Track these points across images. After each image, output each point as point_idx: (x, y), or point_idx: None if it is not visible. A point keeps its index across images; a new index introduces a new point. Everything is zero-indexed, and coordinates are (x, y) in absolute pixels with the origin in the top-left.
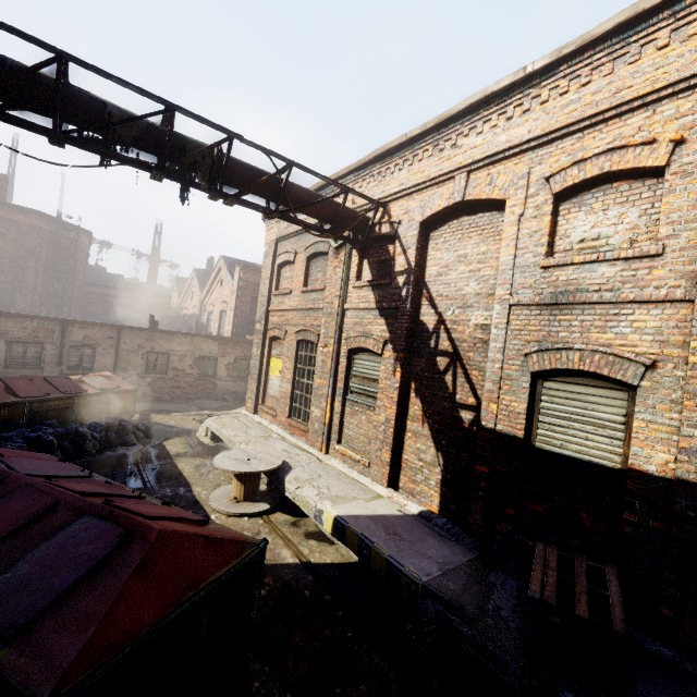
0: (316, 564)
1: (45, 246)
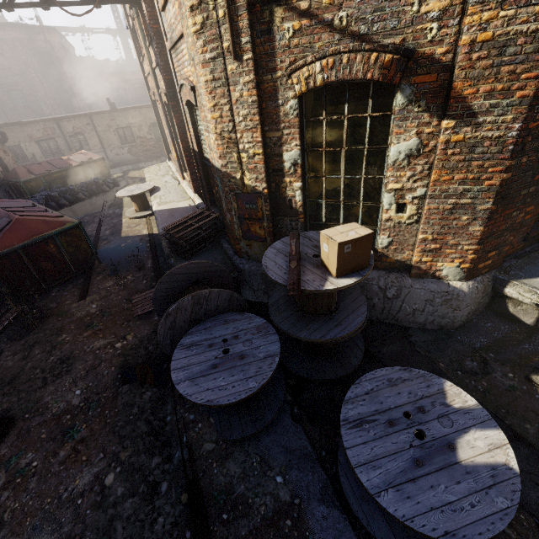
0: (155, 234)
1: (32, 55)
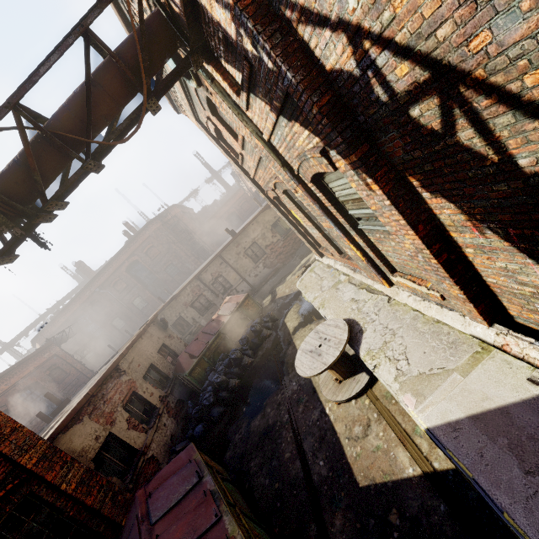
0: (443, 474)
1: (168, 234)
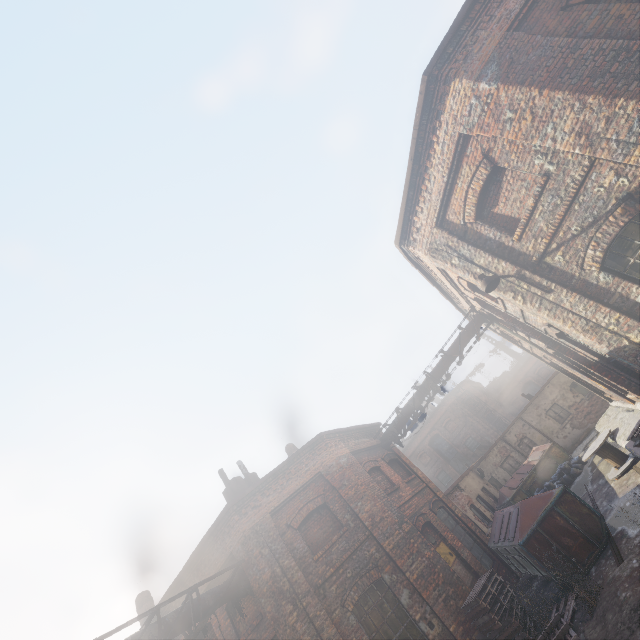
0: None
1: (463, 408)
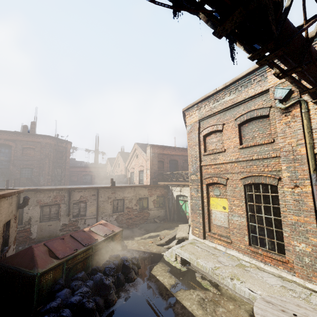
0: None
1: (52, 152)
